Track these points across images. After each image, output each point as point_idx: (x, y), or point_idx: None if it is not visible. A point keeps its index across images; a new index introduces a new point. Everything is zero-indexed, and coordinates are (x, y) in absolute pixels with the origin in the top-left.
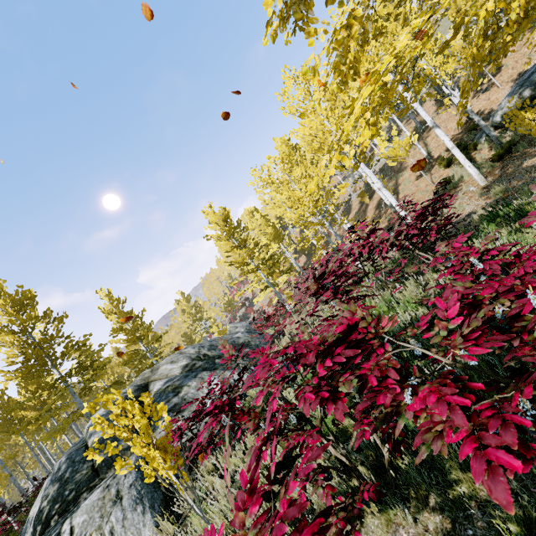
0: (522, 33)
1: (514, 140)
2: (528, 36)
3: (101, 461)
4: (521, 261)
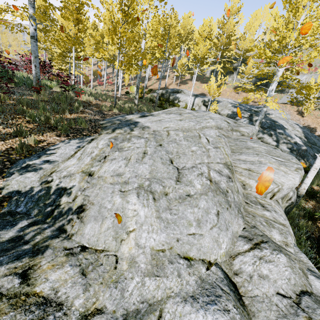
0: (199, 81)
1: (148, 99)
2: (198, 84)
3: None
4: (16, 68)
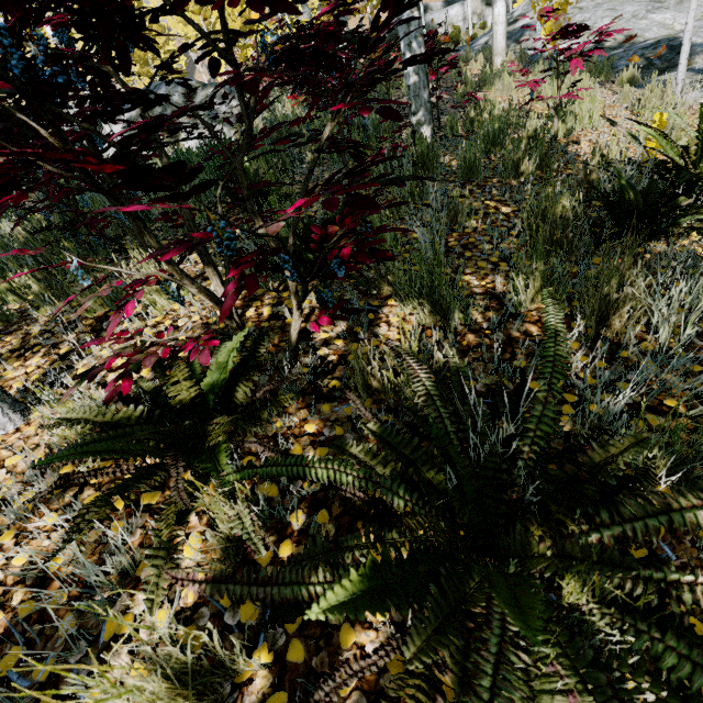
0: None
1: None
2: None
3: None
4: None
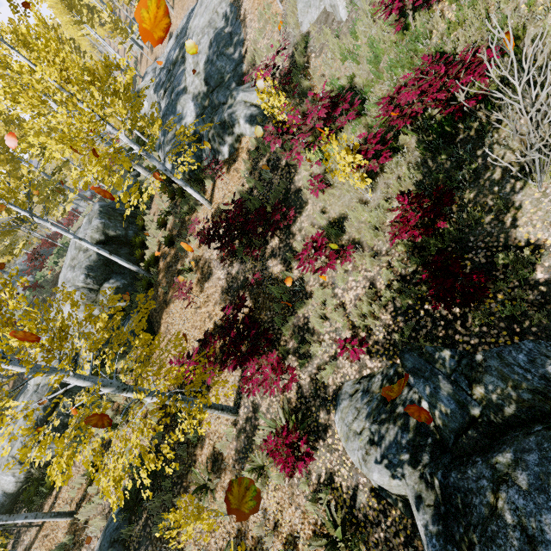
0: None
1: None
2: None
3: None
4: None
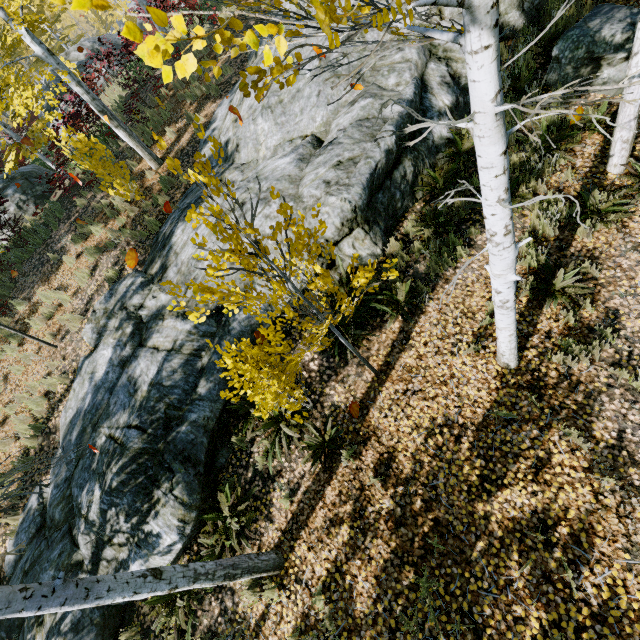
0: None
1: None
2: None
3: (61, 93)
4: None
